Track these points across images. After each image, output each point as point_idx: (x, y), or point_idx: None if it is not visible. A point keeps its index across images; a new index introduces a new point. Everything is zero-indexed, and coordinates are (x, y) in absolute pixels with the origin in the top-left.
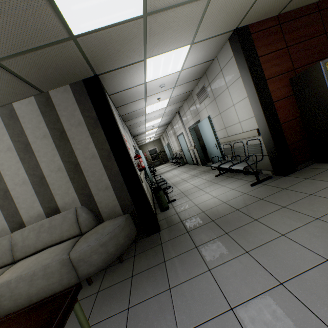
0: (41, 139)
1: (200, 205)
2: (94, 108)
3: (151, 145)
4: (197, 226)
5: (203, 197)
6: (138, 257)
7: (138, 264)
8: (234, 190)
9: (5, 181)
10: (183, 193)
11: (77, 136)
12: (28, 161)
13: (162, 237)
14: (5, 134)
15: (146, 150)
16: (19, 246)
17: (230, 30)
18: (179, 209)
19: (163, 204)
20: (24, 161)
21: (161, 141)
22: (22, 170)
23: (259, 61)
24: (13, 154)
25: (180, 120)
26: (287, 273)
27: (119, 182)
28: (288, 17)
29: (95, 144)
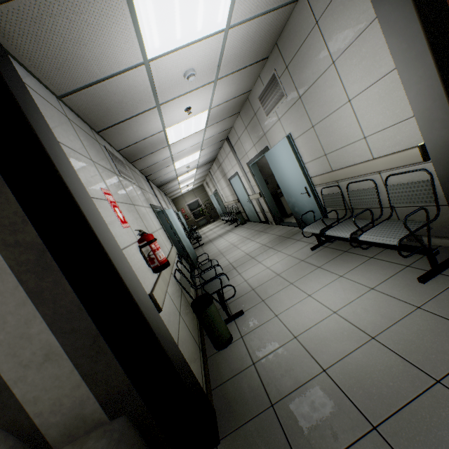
0: None
1: (306, 339)
2: None
3: (190, 197)
4: None
5: (304, 308)
6: None
7: None
8: (379, 292)
9: None
10: (256, 294)
11: None
12: None
13: None
14: None
15: (183, 204)
16: None
17: None
18: (257, 349)
19: (219, 334)
20: None
21: (204, 188)
22: None
23: None
24: None
25: (232, 151)
26: None
27: (84, 332)
28: None
29: None
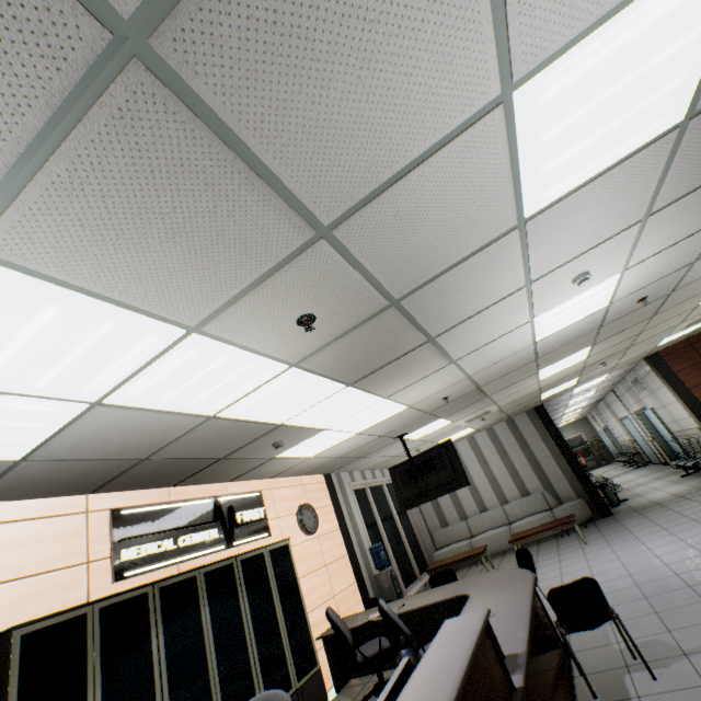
0: (511, 446)
1: (651, 498)
2: (543, 425)
3: (569, 431)
4: (644, 508)
5: (656, 494)
6: (598, 524)
7: (599, 525)
8: (689, 486)
9: (493, 472)
10: (636, 494)
11: (534, 443)
12: (505, 460)
13: (615, 516)
14: (490, 444)
15: None
16: (510, 513)
17: (641, 358)
18: (630, 504)
19: (612, 499)
20: (503, 460)
21: (588, 421)
22: (502, 466)
23: (676, 376)
24: (496, 455)
25: (618, 400)
26: (681, 510)
27: (569, 474)
28: (698, 337)
29: (547, 448)
